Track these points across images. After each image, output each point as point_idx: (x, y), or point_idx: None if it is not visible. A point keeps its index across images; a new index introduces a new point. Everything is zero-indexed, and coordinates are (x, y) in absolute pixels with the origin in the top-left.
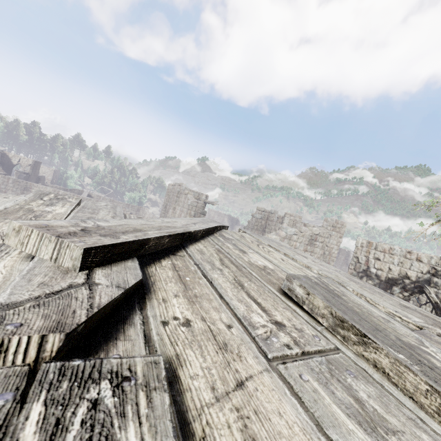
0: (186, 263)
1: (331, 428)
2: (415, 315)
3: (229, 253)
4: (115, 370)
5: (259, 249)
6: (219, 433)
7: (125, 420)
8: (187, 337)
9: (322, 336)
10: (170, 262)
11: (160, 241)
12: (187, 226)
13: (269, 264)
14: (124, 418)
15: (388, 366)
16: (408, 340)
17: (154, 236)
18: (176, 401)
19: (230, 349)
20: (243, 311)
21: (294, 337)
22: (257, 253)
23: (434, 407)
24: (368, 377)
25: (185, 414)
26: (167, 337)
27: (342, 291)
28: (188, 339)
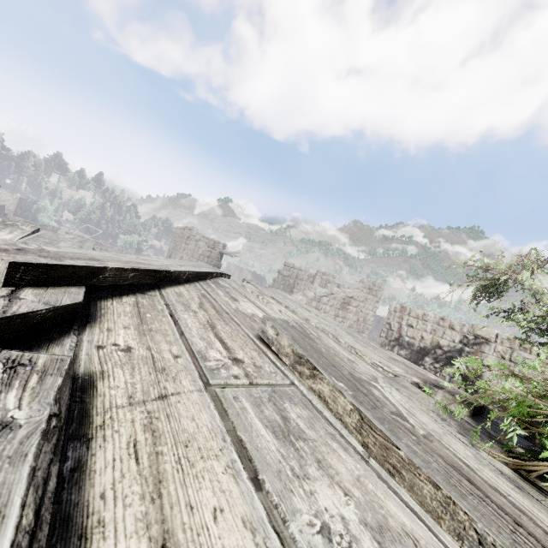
0: (154, 302)
1: (240, 432)
2: (399, 366)
3: (215, 299)
4: (12, 358)
5: (257, 299)
6: (119, 424)
7: (9, 388)
8: (121, 359)
9: (280, 373)
10: (134, 299)
11: (121, 274)
12: (169, 266)
13: (260, 313)
14: (8, 386)
15: (328, 393)
16: (361, 376)
17: (112, 266)
18: (84, 401)
19: (167, 372)
20: (201, 346)
21: (247, 371)
22: (252, 302)
23: (354, 424)
24: (308, 405)
25: (89, 410)
26: (97, 357)
27: (319, 336)
28: (121, 361)
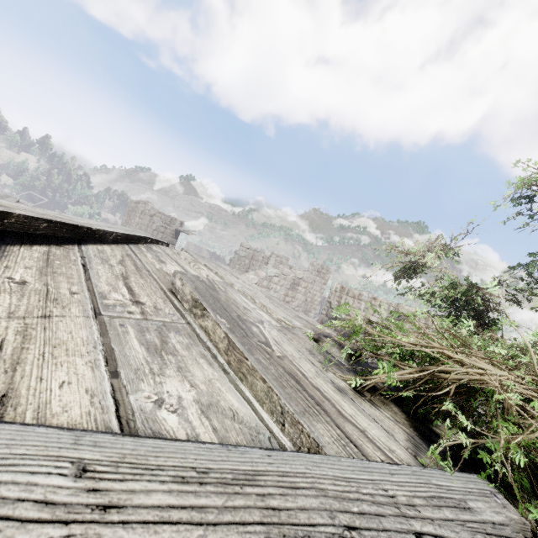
0: (68, 253)
1: (113, 344)
2: (300, 322)
3: (140, 259)
4: None
5: (187, 264)
6: None
7: None
8: (11, 288)
9: (178, 315)
10: (46, 249)
11: (31, 222)
12: (94, 225)
13: None
14: None
15: (211, 327)
16: (249, 319)
17: (20, 213)
18: None
19: (58, 302)
20: (105, 289)
21: (144, 310)
22: (180, 266)
23: (224, 348)
24: (193, 336)
25: None
26: None
27: (225, 290)
28: (12, 290)
